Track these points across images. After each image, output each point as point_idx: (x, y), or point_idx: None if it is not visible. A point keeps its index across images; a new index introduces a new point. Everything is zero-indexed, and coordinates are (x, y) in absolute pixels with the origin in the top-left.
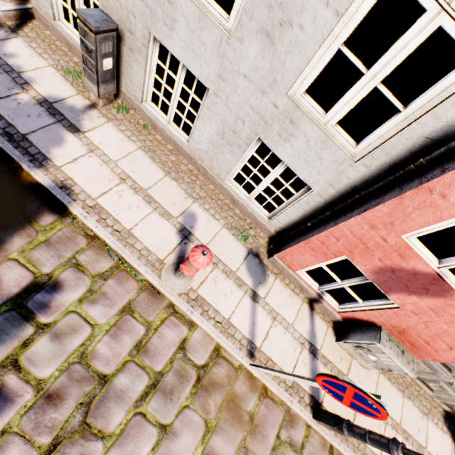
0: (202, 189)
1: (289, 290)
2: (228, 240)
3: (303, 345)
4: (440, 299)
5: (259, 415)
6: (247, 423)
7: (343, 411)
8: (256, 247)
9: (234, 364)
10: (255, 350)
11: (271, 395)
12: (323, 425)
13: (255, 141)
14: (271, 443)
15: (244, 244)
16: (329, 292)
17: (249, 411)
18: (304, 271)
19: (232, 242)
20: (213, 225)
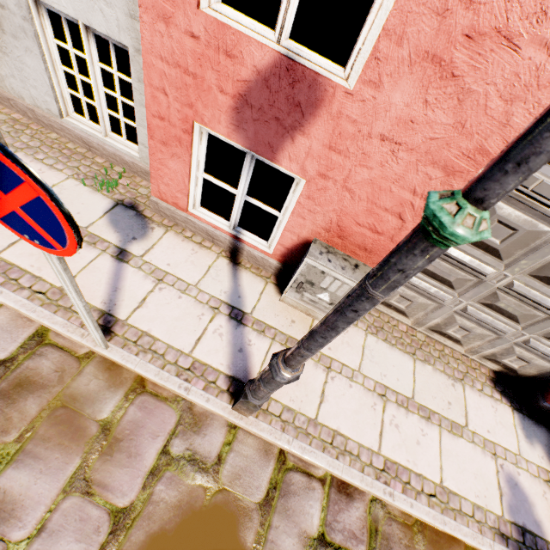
0: (36, 138)
1: (193, 244)
2: (77, 192)
3: (218, 310)
4: (323, 113)
5: (125, 423)
6: (94, 439)
7: (299, 393)
8: (131, 197)
9: (75, 352)
10: (115, 325)
11: (153, 390)
12: (245, 413)
13: (33, 8)
14: (149, 464)
15: (108, 196)
16: (255, 233)
17: (101, 419)
18: (203, 208)
19: (85, 193)
20: (50, 176)
